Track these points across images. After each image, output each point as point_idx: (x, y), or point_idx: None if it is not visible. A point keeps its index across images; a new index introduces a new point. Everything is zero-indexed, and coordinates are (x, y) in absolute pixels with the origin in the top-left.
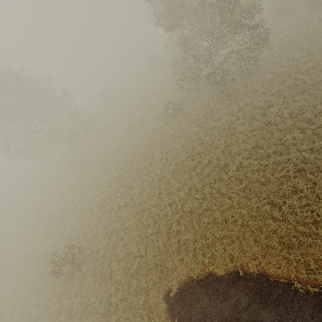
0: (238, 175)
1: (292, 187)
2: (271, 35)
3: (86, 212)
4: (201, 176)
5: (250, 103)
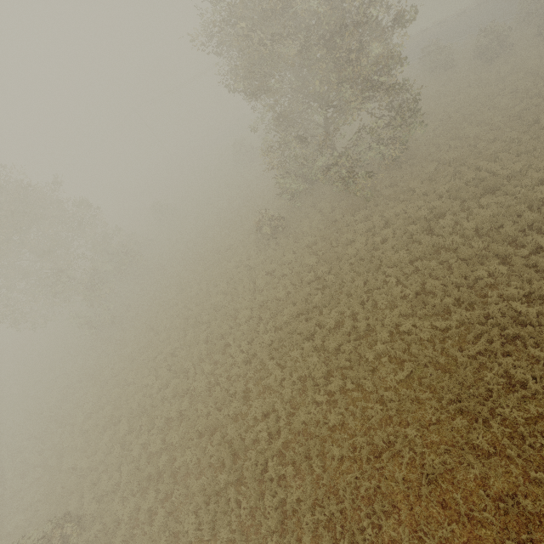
0: (393, 350)
1: (502, 375)
2: (427, 103)
3: (106, 432)
4: (324, 352)
5: (403, 213)
